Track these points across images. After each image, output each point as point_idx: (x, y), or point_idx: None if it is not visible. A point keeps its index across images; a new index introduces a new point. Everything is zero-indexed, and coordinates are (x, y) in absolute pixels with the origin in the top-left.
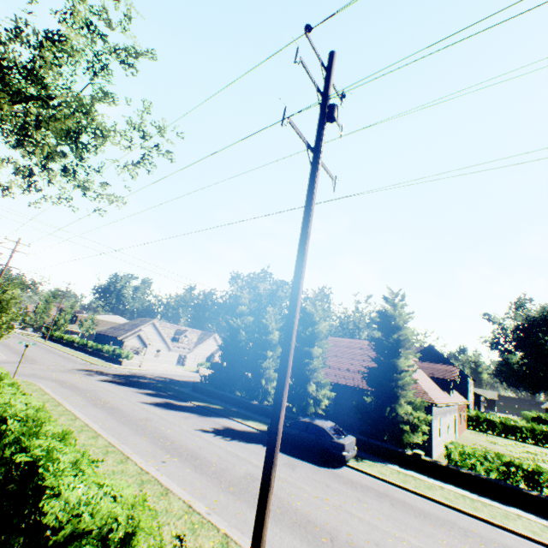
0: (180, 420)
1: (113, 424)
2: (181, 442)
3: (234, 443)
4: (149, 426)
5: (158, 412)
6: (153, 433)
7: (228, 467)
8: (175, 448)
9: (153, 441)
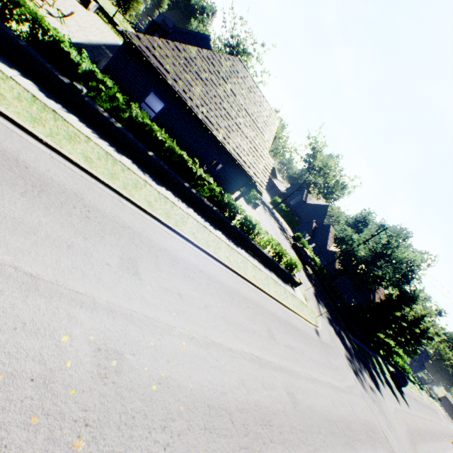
0: (406, 407)
1: (432, 447)
2: (423, 428)
3: (409, 406)
4: (422, 430)
5: (405, 408)
6: (425, 434)
7: (426, 428)
8: (428, 435)
9: (430, 440)
